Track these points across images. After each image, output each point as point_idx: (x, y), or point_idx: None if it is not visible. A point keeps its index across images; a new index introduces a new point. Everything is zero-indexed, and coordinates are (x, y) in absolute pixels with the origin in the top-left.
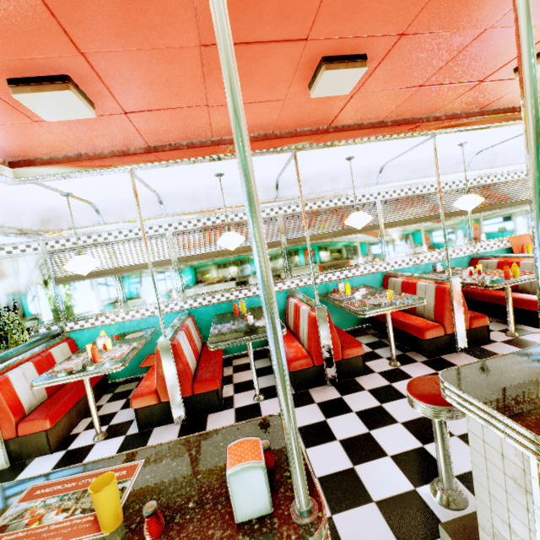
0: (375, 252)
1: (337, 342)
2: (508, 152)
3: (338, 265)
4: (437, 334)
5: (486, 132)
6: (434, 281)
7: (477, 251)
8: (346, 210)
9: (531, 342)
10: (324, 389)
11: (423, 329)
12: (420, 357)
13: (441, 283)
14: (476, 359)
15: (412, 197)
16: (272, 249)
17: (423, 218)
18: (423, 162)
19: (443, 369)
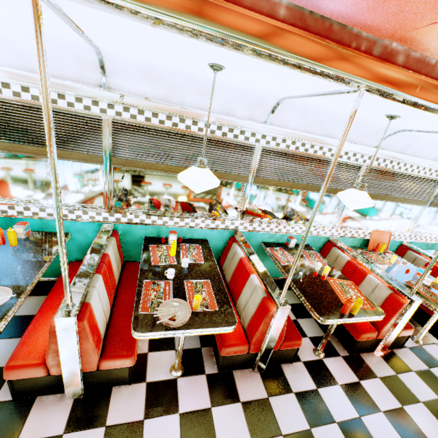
0: (232, 206)
1: (93, 354)
2: (428, 142)
3: (182, 209)
4: (238, 353)
5: (436, 115)
6: (266, 287)
7: (338, 234)
8: (212, 143)
9: (330, 377)
10: (56, 404)
11: (225, 345)
12: (212, 363)
13: (271, 297)
14: (265, 391)
15: (302, 154)
16: (88, 163)
17: (301, 186)
18: (334, 116)
19: (221, 403)
